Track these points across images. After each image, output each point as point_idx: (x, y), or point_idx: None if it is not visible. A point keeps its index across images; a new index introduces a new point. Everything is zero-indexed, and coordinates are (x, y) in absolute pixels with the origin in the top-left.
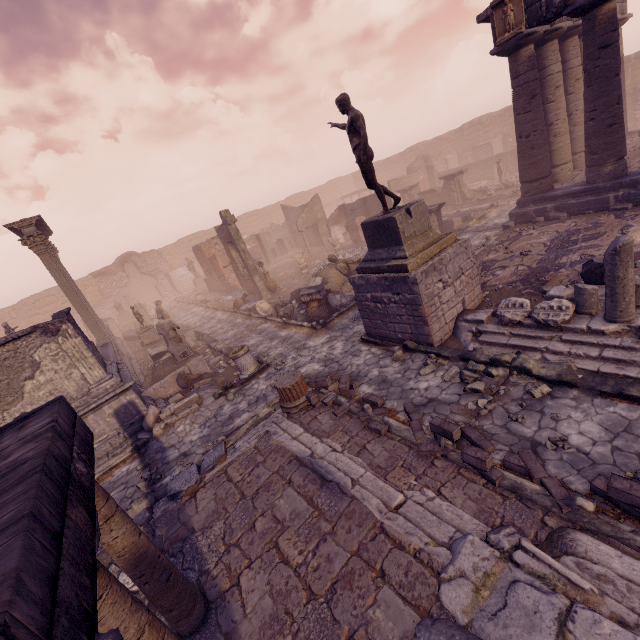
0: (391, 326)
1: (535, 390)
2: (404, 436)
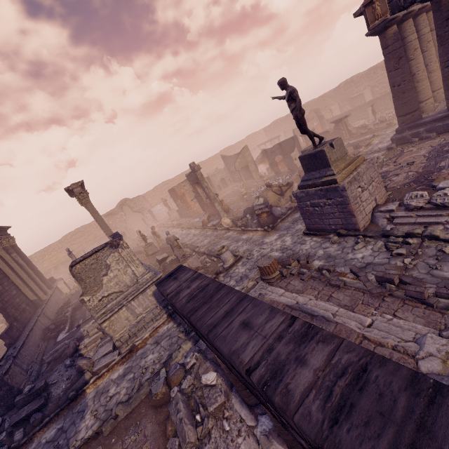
0: (326, 221)
1: (445, 248)
2: (357, 286)
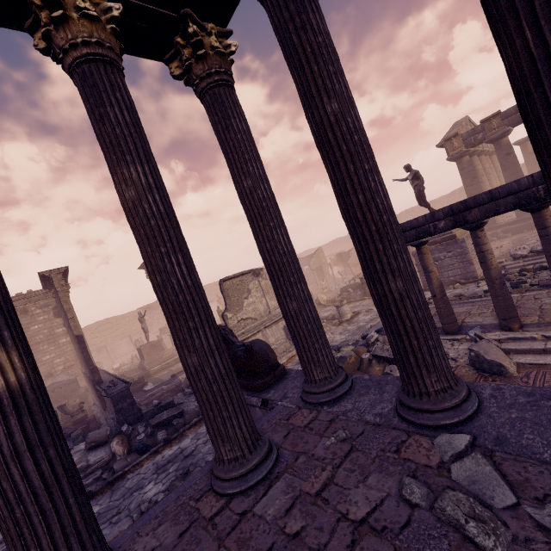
0: (445, 274)
1: None
2: None
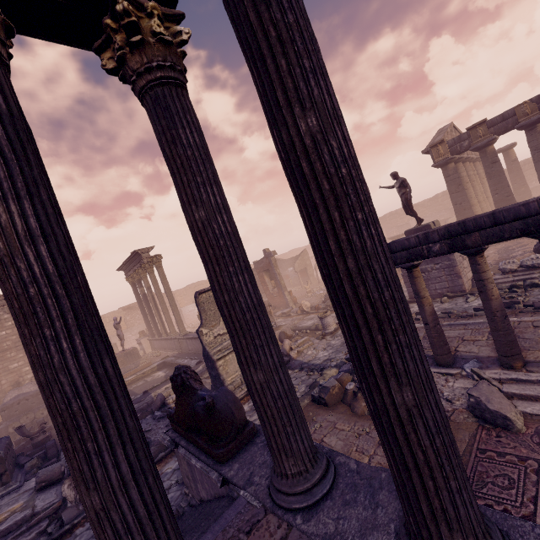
0: (432, 286)
1: None
2: None
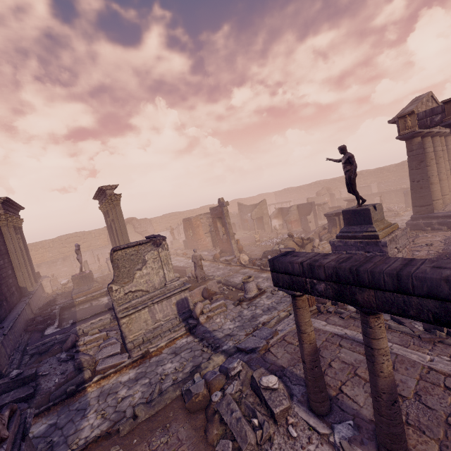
0: None
1: None
2: (403, 331)
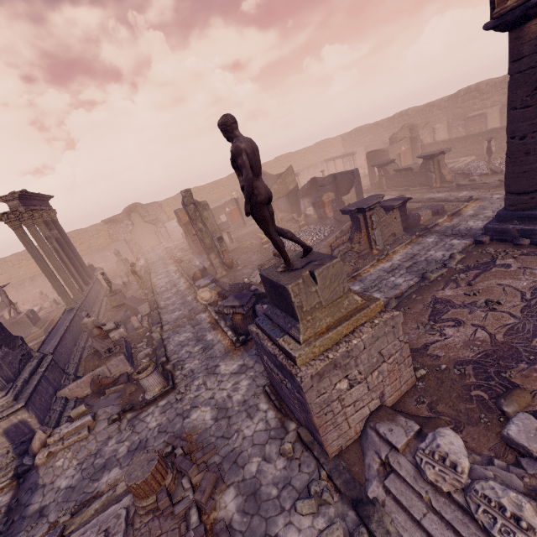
0: (287, 401)
1: None
2: None
